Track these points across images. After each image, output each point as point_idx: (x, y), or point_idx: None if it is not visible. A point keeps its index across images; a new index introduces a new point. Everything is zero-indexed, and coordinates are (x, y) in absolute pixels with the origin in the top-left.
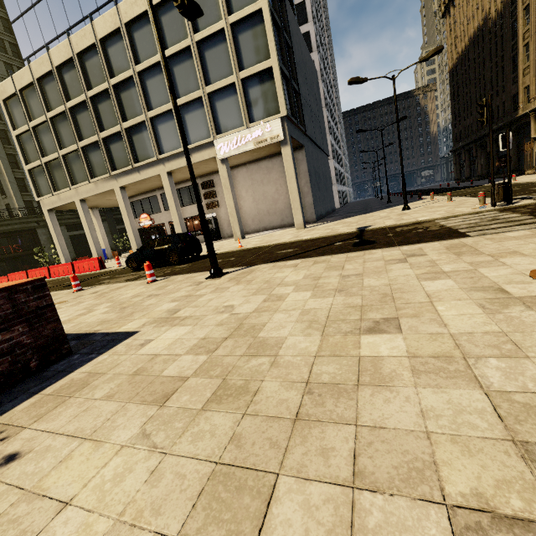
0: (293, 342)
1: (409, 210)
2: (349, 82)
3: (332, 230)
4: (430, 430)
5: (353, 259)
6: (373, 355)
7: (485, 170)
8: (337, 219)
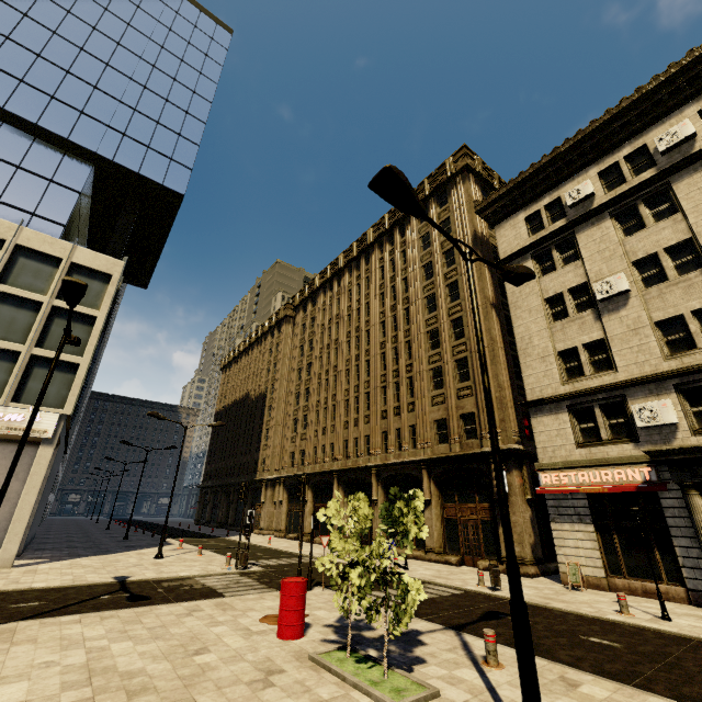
0: (153, 667)
1: (163, 559)
2: (150, 413)
3: (78, 577)
4: (236, 673)
5: (145, 613)
6: (205, 662)
7: (225, 518)
8: (62, 556)
